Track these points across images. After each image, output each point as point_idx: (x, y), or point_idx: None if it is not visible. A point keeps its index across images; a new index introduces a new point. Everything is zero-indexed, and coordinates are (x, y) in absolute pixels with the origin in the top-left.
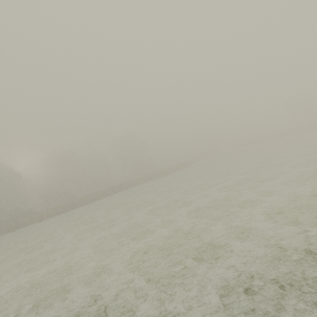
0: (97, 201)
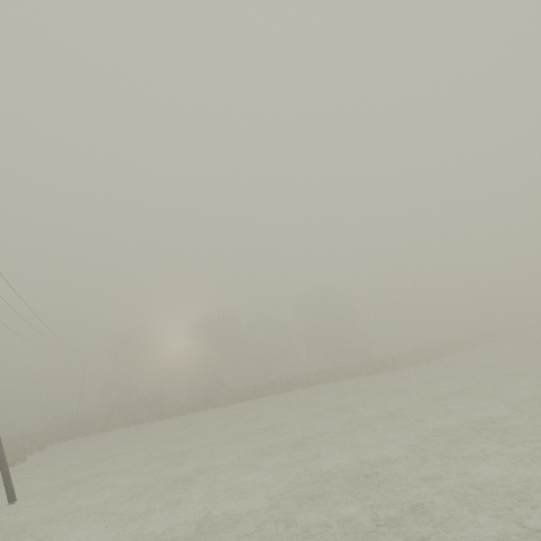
0: (243, 403)
